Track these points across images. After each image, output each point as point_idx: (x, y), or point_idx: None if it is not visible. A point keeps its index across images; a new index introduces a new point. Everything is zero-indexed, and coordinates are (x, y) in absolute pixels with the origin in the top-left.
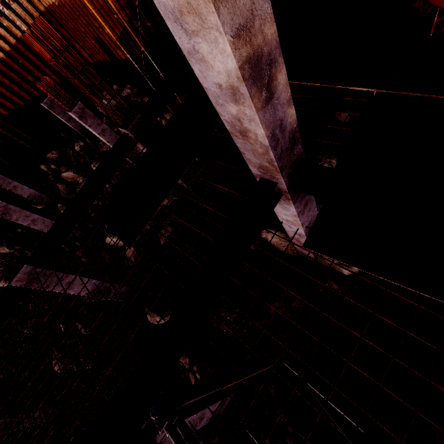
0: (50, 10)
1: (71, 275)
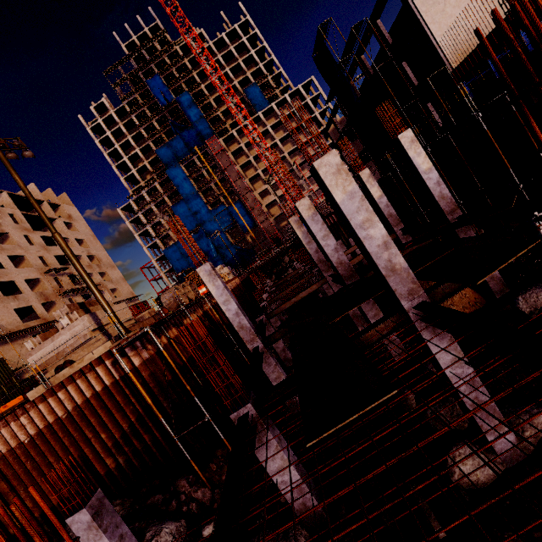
0: None
1: None
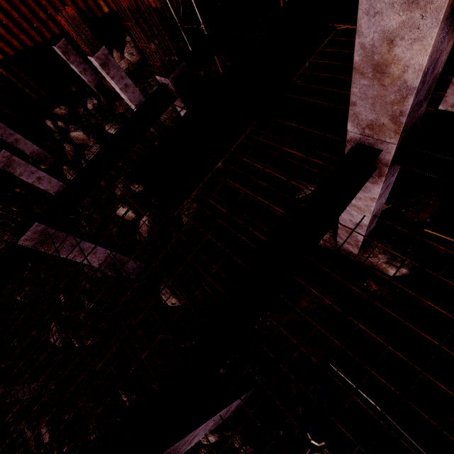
0: None
1: (85, 241)
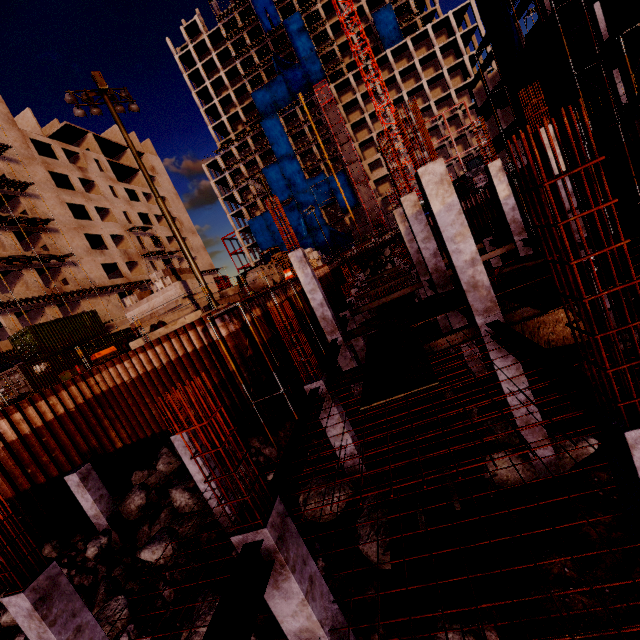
0: (107, 393)
1: (310, 557)
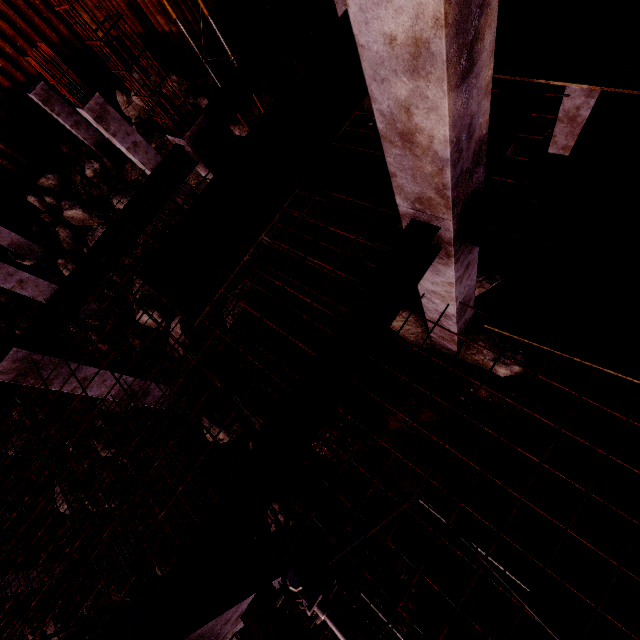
0: None
1: (87, 366)
